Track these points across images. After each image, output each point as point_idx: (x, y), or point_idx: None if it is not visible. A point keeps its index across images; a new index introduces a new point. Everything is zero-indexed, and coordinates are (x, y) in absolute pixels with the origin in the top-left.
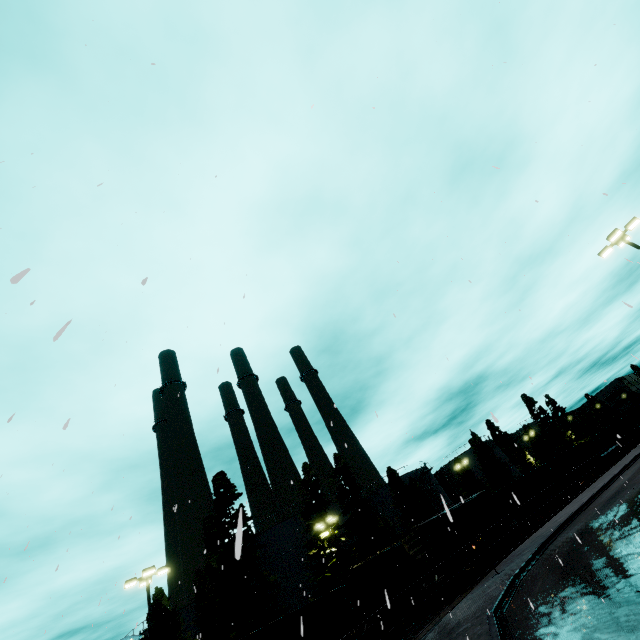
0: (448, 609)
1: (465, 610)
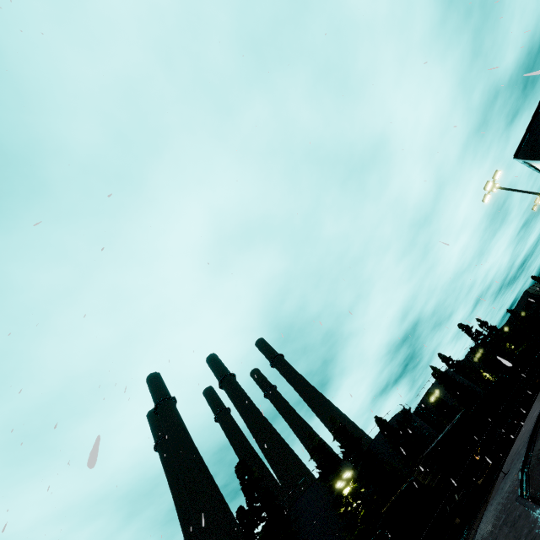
0: (478, 521)
1: (494, 511)
